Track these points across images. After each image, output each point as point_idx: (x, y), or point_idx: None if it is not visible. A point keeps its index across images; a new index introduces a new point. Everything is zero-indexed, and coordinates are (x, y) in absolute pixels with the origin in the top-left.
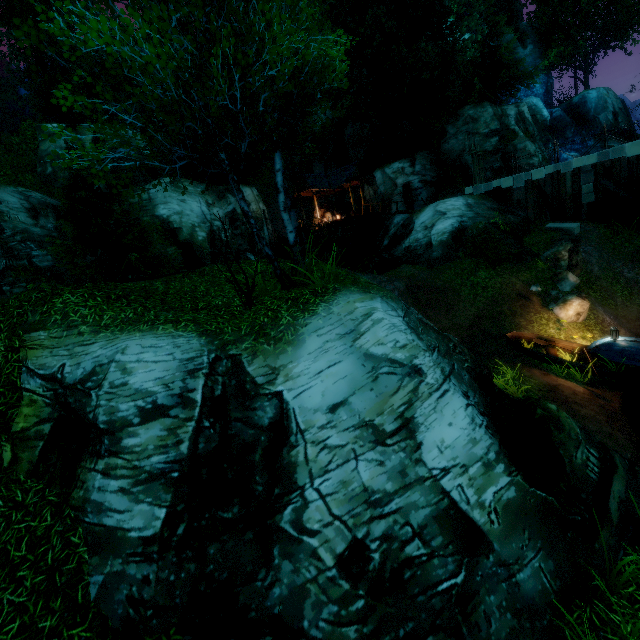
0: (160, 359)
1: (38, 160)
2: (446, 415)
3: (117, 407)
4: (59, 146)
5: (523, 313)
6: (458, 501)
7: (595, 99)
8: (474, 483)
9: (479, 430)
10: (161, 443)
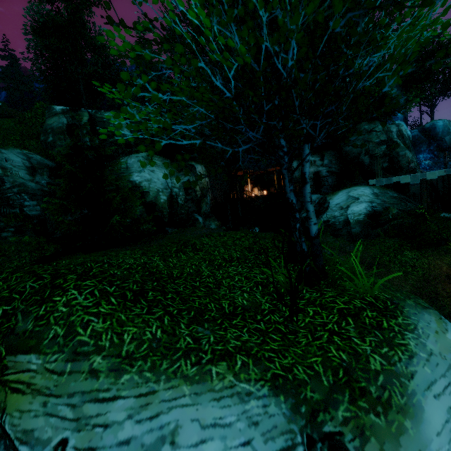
0: None
1: (43, 131)
2: None
3: None
4: (61, 122)
5: None
6: None
7: (442, 126)
8: None
9: None
10: None
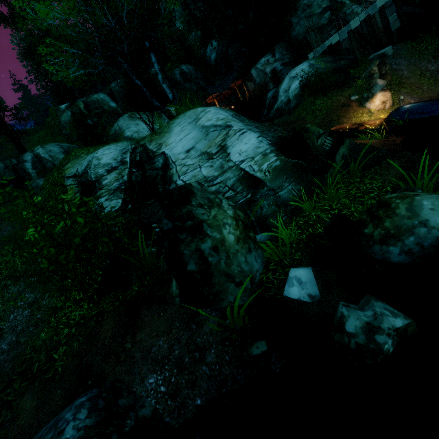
0: (111, 152)
1: (62, 127)
2: (244, 141)
3: (98, 171)
4: (69, 116)
5: (345, 115)
6: (249, 171)
7: None
8: (257, 163)
9: (263, 144)
10: (116, 179)
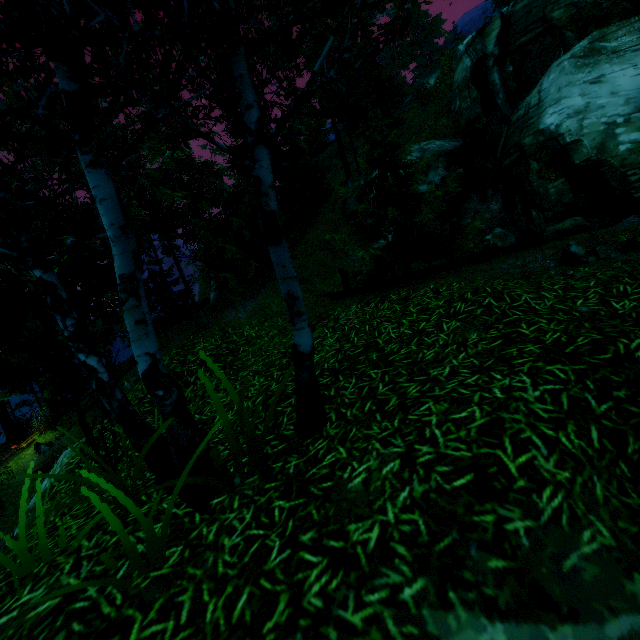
0: None
1: (452, 96)
2: None
3: None
4: (464, 69)
5: None
6: None
7: None
8: None
9: None
10: None
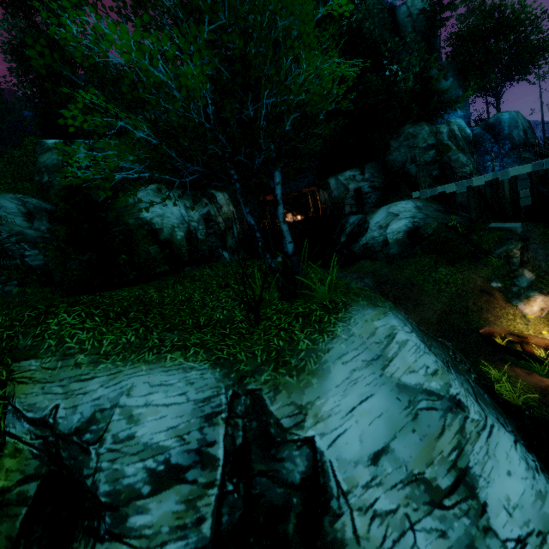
0: (172, 401)
1: (36, 170)
2: (500, 460)
3: (122, 471)
4: (56, 158)
5: (489, 308)
6: None
7: (508, 120)
8: None
9: (539, 478)
10: (178, 522)
